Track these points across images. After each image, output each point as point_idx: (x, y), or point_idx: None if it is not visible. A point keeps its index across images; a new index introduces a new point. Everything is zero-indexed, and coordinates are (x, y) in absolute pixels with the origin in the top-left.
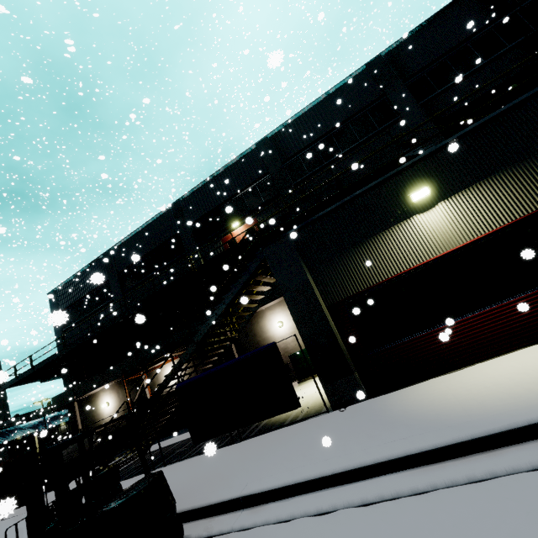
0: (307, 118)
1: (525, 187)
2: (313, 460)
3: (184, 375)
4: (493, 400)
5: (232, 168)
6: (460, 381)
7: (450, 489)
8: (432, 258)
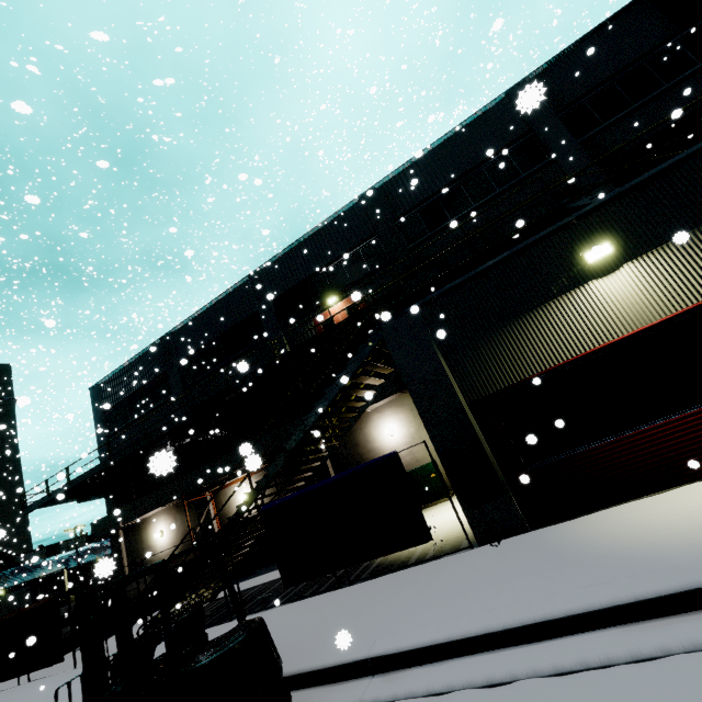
0: (427, 163)
1: None
2: (469, 610)
3: (270, 494)
4: None
5: (328, 228)
6: (669, 506)
7: (693, 655)
8: (617, 338)
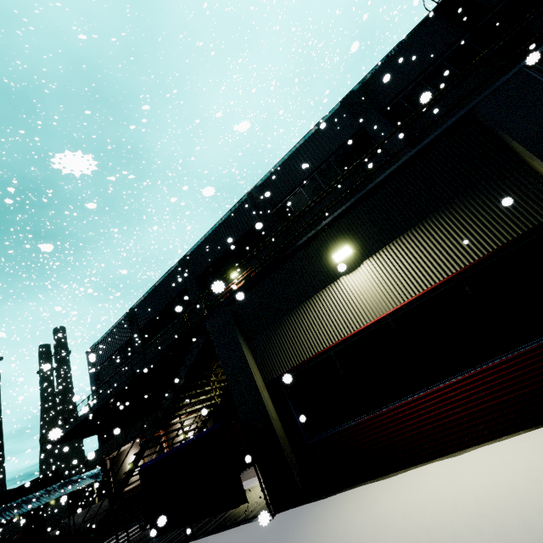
0: (290, 163)
1: (454, 237)
2: None
3: (160, 450)
4: None
5: (228, 220)
6: (374, 501)
7: None
8: (363, 326)
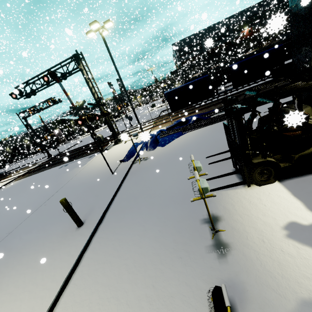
0: None
1: None
2: None
3: None
4: None
5: (249, 9)
6: None
7: None
8: None
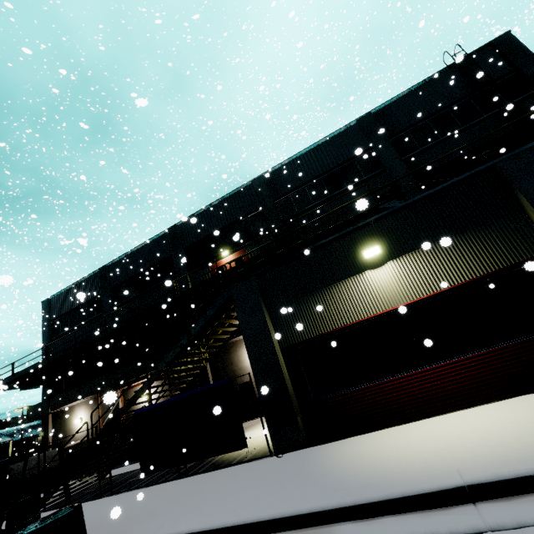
0: (300, 162)
1: (464, 256)
2: (227, 508)
3: (147, 401)
4: (394, 466)
5: (228, 200)
6: (384, 440)
7: None
8: (379, 313)
